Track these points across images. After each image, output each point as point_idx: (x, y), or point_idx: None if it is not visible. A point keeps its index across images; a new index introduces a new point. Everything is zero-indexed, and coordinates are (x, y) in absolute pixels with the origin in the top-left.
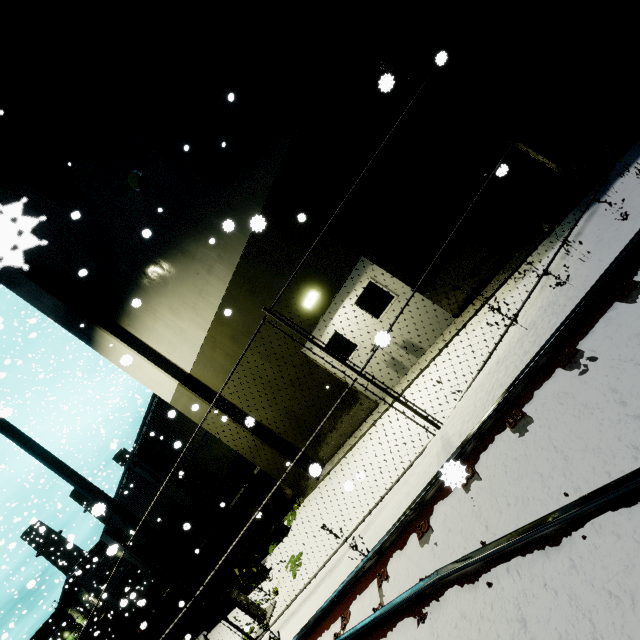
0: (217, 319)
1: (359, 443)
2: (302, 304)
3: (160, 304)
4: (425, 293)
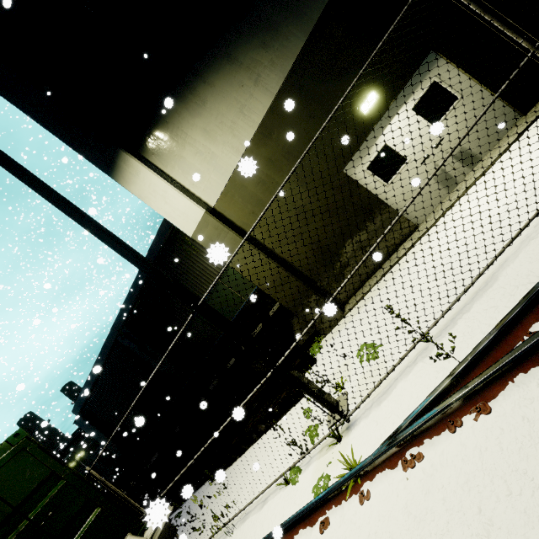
0: (255, 139)
1: (402, 260)
2: (355, 113)
3: (193, 126)
4: (495, 88)
